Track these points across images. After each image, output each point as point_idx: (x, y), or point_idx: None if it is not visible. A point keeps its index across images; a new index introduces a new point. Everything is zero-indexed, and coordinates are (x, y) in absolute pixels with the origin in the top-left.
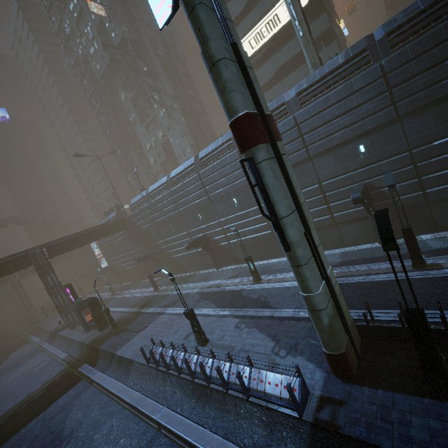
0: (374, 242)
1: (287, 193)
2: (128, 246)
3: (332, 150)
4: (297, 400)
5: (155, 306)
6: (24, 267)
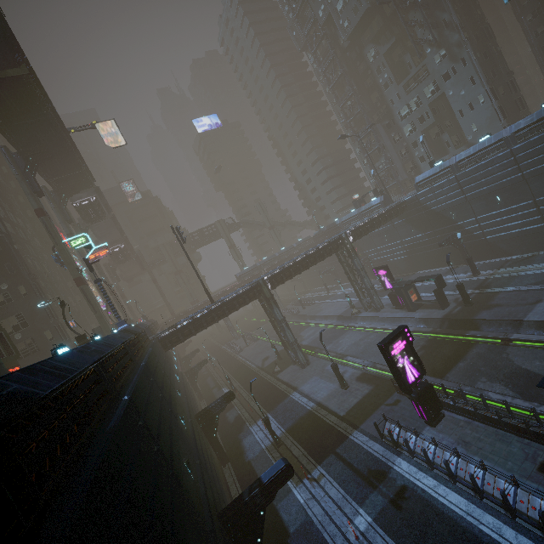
0: None
1: None
2: (399, 233)
3: None
4: None
5: (510, 285)
6: (337, 250)
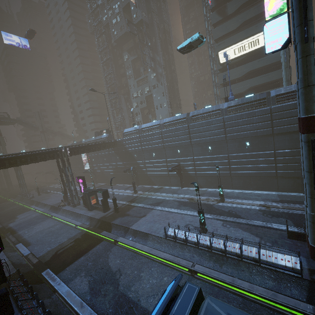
0: (299, 192)
1: None
2: (111, 159)
3: (289, 133)
4: (299, 268)
5: (142, 203)
6: (53, 158)
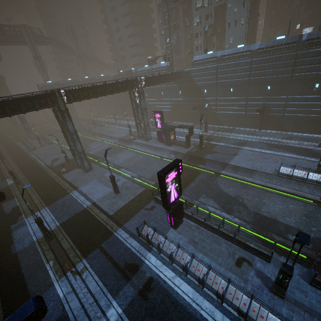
0: None
1: None
2: (171, 93)
3: None
4: None
5: (222, 142)
6: (131, 89)
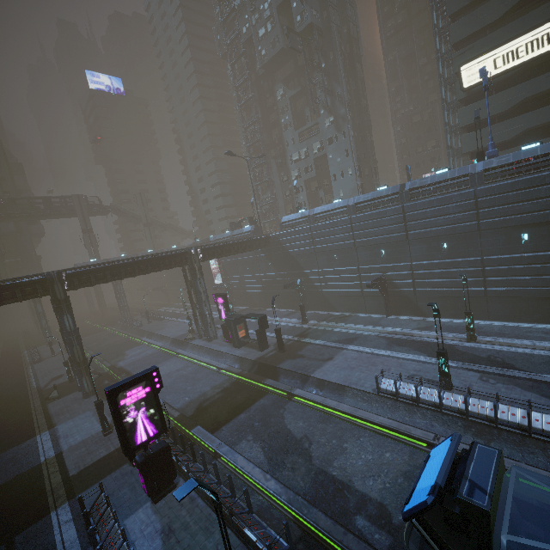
0: None
1: None
2: (260, 266)
3: None
4: None
5: (320, 339)
6: (180, 265)
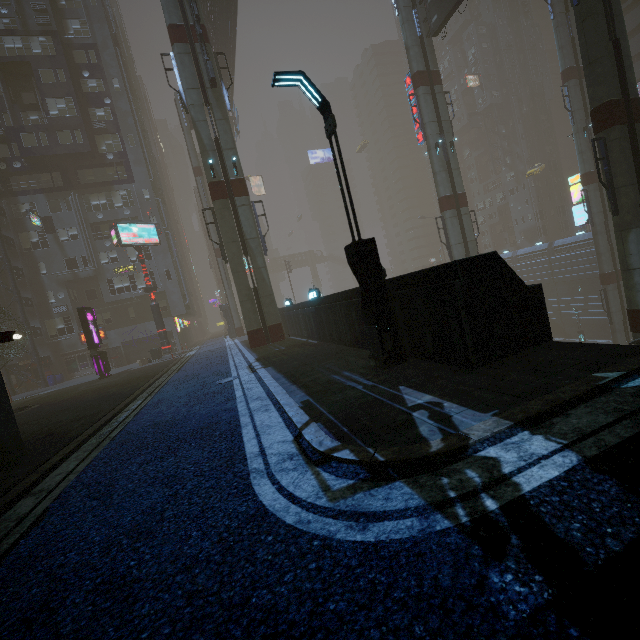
0: None
1: (618, 303)
2: None
3: None
4: None
5: None
6: None
